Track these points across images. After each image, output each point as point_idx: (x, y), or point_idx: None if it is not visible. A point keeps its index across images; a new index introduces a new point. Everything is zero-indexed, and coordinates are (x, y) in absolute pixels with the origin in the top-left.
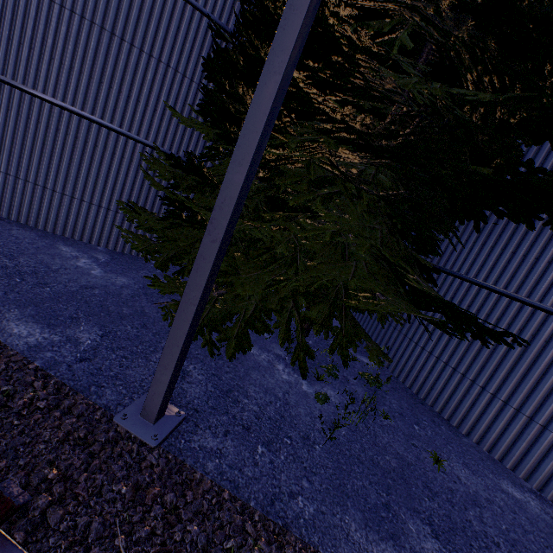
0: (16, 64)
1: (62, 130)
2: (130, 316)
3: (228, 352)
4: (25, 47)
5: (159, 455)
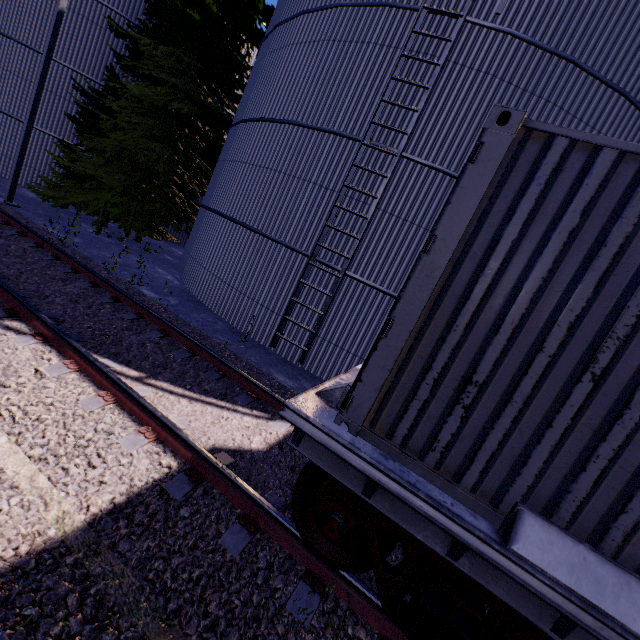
0: (15, 108)
1: (32, 137)
2: (32, 202)
3: (54, 206)
4: (19, 101)
5: (2, 202)
